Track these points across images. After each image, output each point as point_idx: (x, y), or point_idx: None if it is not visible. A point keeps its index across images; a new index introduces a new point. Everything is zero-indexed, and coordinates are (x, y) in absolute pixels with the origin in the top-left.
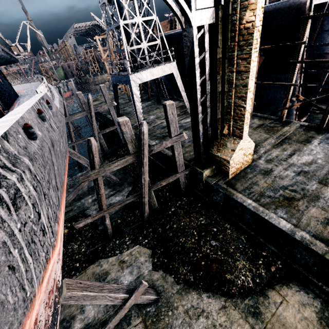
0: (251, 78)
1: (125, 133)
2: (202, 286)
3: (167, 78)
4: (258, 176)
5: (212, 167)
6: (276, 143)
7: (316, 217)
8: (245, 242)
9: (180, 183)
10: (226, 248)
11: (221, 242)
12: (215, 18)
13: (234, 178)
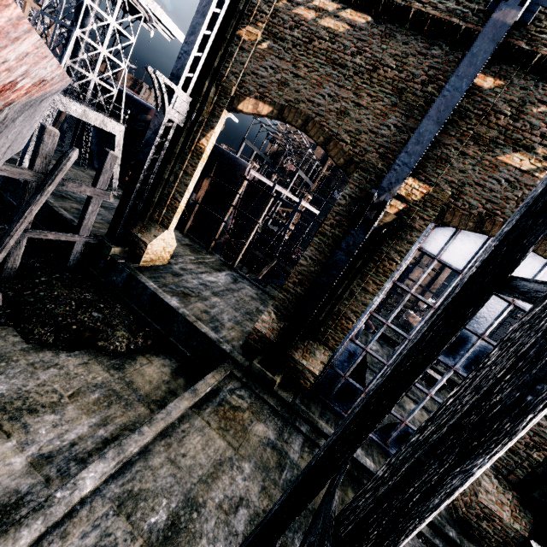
0: (192, 182)
1: (44, 143)
2: (65, 347)
3: (99, 137)
4: (169, 274)
5: (125, 247)
6: (195, 261)
7: (200, 308)
8: (133, 320)
9: (73, 251)
10: (110, 320)
11: (106, 315)
12: (183, 124)
13: (145, 267)
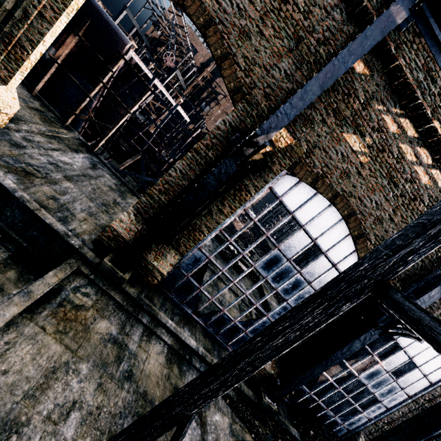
0: (51, 34)
1: None
2: None
3: None
4: (5, 142)
5: None
6: (46, 133)
7: (46, 192)
8: None
9: None
10: None
11: None
12: None
13: None
